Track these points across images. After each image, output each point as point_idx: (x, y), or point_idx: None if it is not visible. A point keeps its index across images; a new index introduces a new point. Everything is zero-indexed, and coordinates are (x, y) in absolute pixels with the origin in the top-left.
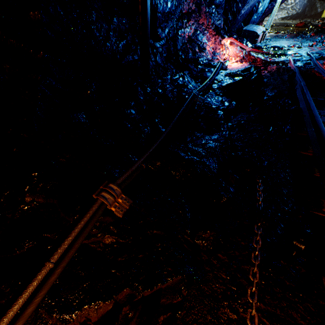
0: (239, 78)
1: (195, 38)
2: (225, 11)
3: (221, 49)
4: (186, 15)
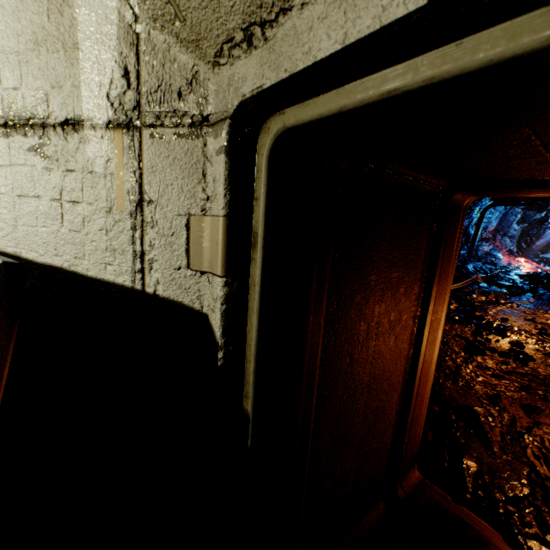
0: (531, 273)
1: (491, 253)
2: (517, 241)
3: (515, 262)
4: (485, 240)
